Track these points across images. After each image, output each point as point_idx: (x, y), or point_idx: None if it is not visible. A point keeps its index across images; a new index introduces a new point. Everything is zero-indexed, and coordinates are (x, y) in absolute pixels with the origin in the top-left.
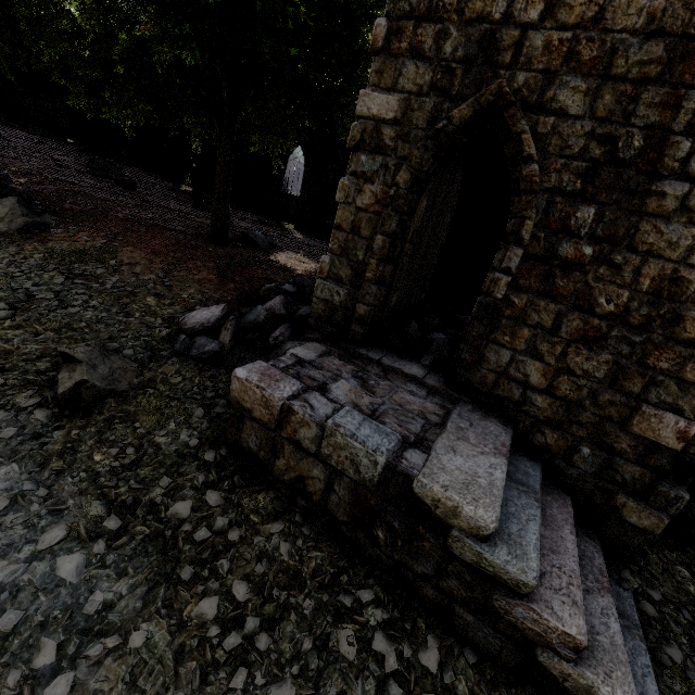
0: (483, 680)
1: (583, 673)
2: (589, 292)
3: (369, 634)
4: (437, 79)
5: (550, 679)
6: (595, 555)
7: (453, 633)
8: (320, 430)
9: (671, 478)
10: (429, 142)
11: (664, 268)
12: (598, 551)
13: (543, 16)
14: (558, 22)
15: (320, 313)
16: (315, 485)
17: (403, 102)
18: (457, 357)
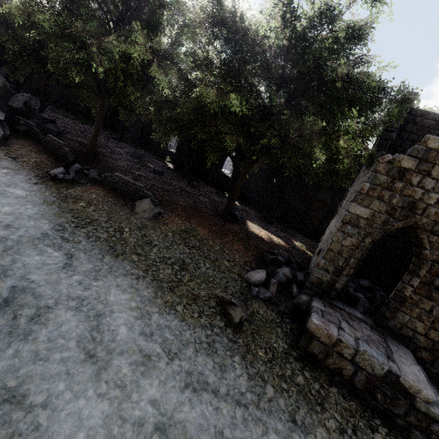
0: None
1: None
2: None
3: (385, 438)
4: (388, 210)
5: None
6: None
7: None
8: (356, 351)
9: None
10: (382, 231)
11: None
12: None
13: (435, 204)
14: None
15: (314, 282)
16: (347, 372)
17: (371, 213)
18: (382, 313)
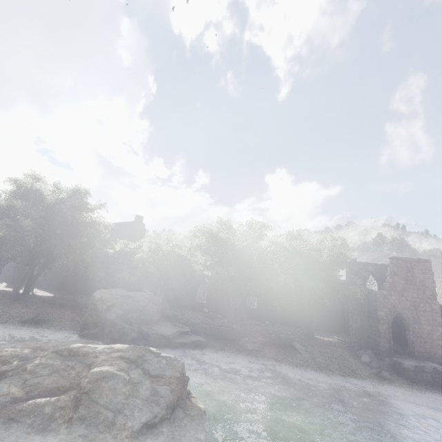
0: None
1: None
2: (421, 335)
3: None
4: (388, 310)
5: None
6: None
7: None
8: (422, 366)
9: None
10: (391, 318)
11: (427, 331)
12: None
13: (399, 303)
14: (401, 304)
15: (383, 350)
16: (425, 377)
17: (385, 313)
18: (410, 351)
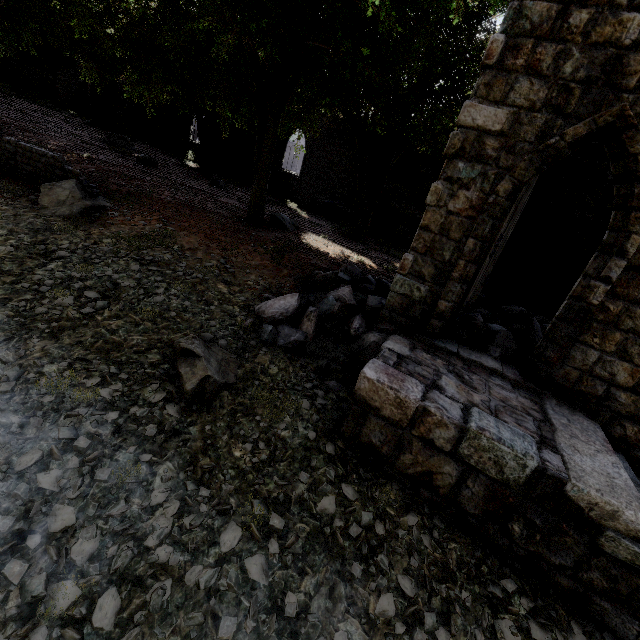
0: None
1: None
2: None
3: (525, 623)
4: (552, 97)
5: None
6: None
7: (588, 618)
8: (461, 432)
9: None
10: (537, 156)
11: None
12: None
13: None
14: None
15: (396, 306)
16: (445, 480)
17: (512, 116)
18: (538, 354)
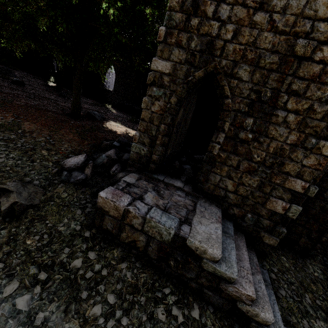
0: (217, 318)
1: (254, 309)
2: (250, 153)
3: (170, 308)
4: (188, 58)
5: (242, 313)
6: (254, 257)
7: (203, 300)
8: (143, 220)
9: (280, 224)
10: (185, 85)
11: (278, 144)
12: (255, 255)
13: (233, 38)
14: (239, 41)
15: (134, 158)
16: (141, 244)
17: (173, 66)
18: (197, 178)
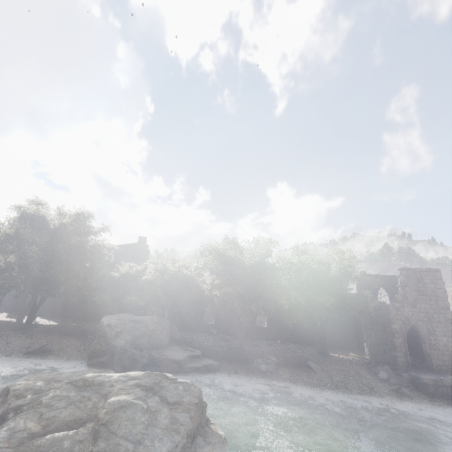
0: None
1: None
2: (438, 348)
3: None
4: (402, 322)
5: None
6: None
7: None
8: (441, 380)
9: None
10: (406, 331)
11: (443, 342)
12: None
13: (412, 315)
14: (414, 316)
15: (401, 365)
16: (446, 391)
17: (399, 326)
18: (428, 365)
